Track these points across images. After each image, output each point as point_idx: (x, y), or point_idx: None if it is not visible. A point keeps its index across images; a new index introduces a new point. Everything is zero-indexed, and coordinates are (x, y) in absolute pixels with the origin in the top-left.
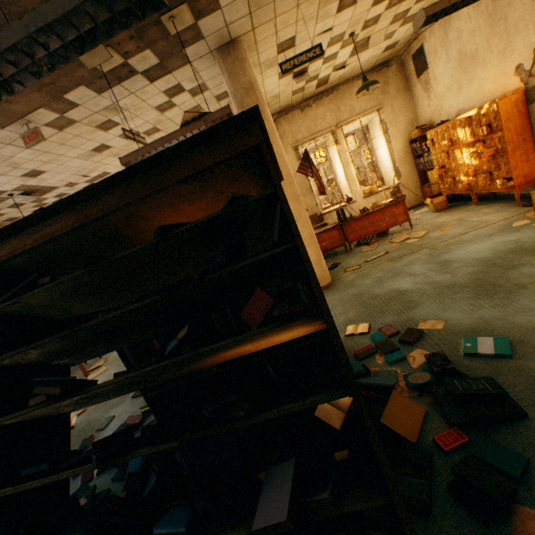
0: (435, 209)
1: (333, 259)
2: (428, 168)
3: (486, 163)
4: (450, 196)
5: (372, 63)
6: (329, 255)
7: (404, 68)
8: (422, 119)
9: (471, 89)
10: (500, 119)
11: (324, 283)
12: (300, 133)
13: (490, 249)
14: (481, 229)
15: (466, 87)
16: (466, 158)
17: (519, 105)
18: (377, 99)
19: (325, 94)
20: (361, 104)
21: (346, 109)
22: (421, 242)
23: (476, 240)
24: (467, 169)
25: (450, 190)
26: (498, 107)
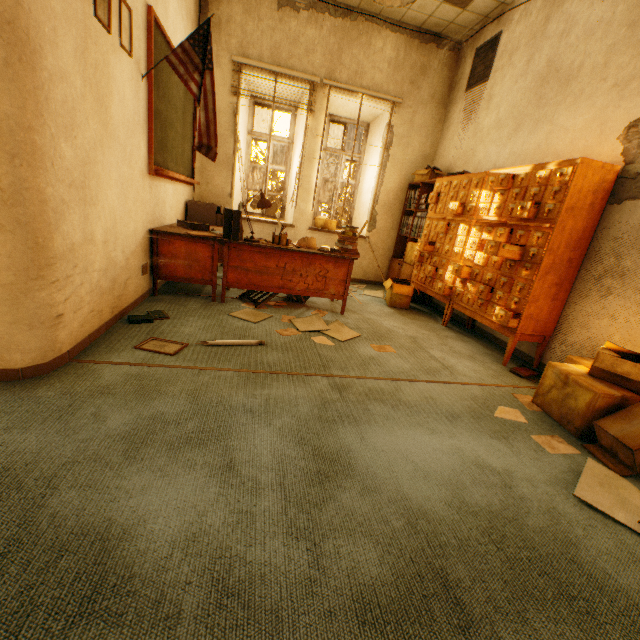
0: (392, 301)
1: (175, 302)
2: (412, 236)
3: (496, 269)
4: (419, 294)
5: (423, 13)
6: (184, 289)
7: (457, 67)
8: (440, 161)
9: (534, 138)
10: (564, 200)
11: (10, 363)
12: (259, 45)
13: (447, 477)
14: (441, 386)
15: (526, 131)
16: (471, 246)
17: (599, 196)
18: (401, 87)
19: (332, 10)
20: (376, 76)
21: (351, 66)
22: (333, 356)
23: (425, 415)
24: (463, 264)
25: (423, 283)
26: (574, 175)
